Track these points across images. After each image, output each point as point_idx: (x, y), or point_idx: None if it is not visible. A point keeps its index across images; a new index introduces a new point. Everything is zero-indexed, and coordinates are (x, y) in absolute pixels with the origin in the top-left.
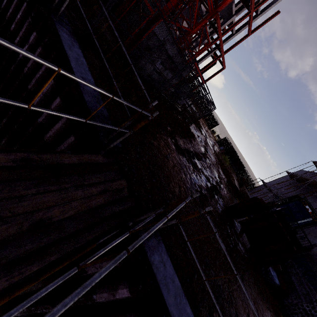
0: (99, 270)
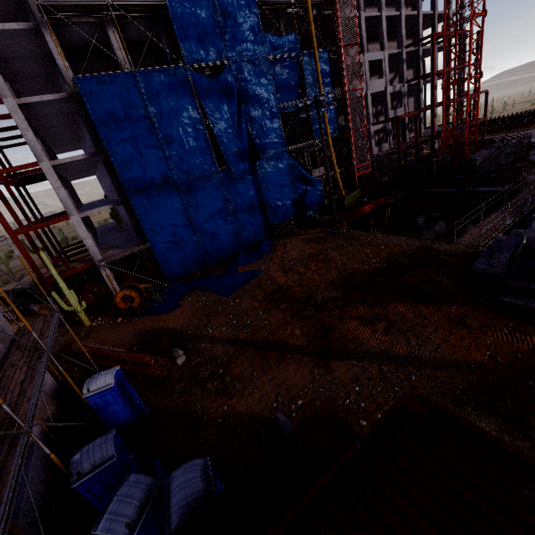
0: None
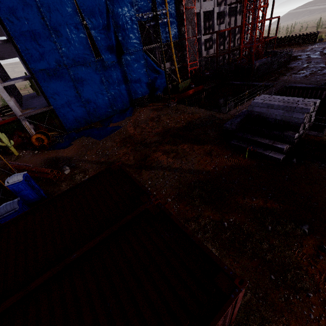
0: (288, 93)
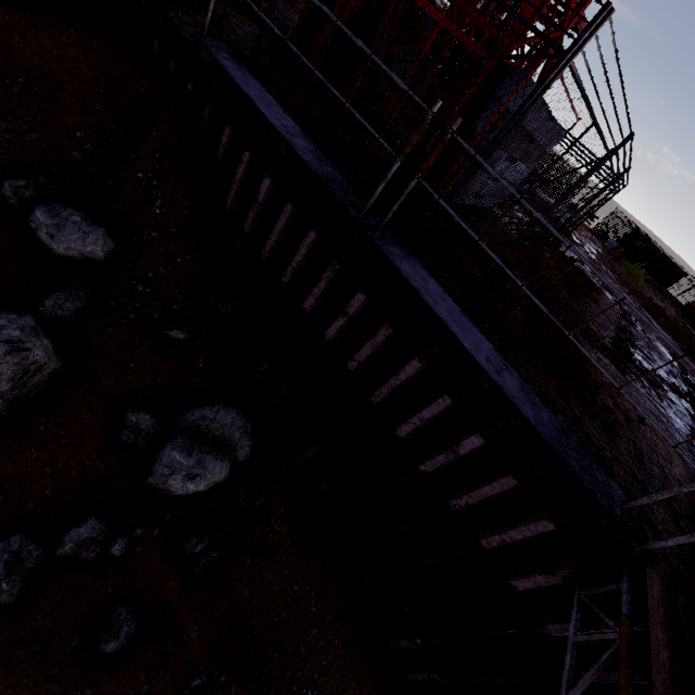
0: None
